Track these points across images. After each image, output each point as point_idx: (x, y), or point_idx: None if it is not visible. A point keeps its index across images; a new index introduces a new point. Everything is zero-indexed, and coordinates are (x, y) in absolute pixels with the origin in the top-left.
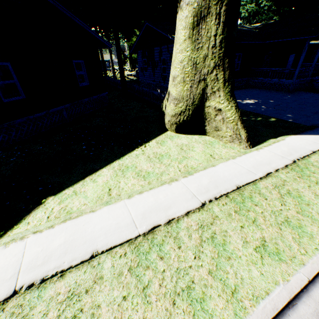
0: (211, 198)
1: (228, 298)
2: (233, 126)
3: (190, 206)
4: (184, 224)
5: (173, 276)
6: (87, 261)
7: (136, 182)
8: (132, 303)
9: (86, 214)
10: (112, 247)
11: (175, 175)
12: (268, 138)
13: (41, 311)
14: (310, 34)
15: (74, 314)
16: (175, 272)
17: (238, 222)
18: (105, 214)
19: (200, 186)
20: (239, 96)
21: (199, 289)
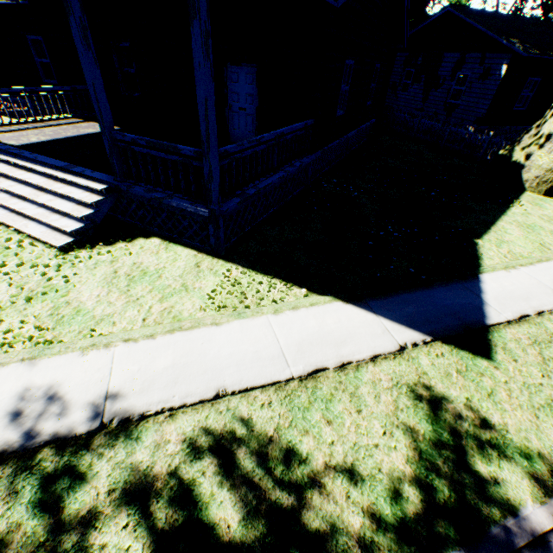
0: None
1: None
2: None
3: None
4: None
5: None
6: None
7: None
8: None
9: None
10: None
11: None
12: None
13: None
14: None
15: None
16: None
17: None
18: None
19: None
20: None
21: None
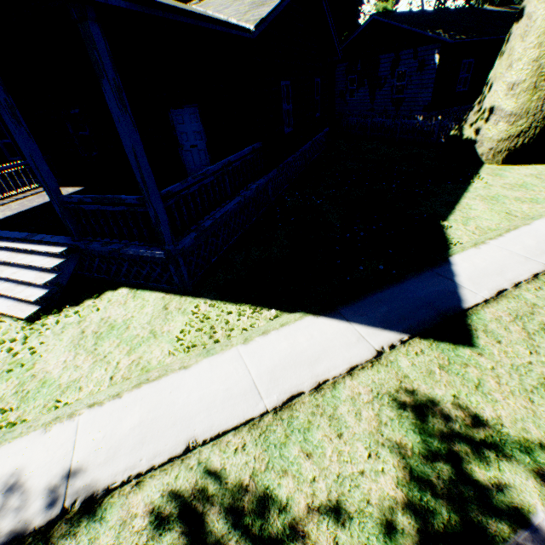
0: None
1: None
2: None
3: None
4: None
5: None
6: None
7: (529, 206)
8: None
9: (522, 226)
10: None
11: None
12: None
13: None
14: None
15: None
16: None
17: None
18: None
19: None
20: None
21: None
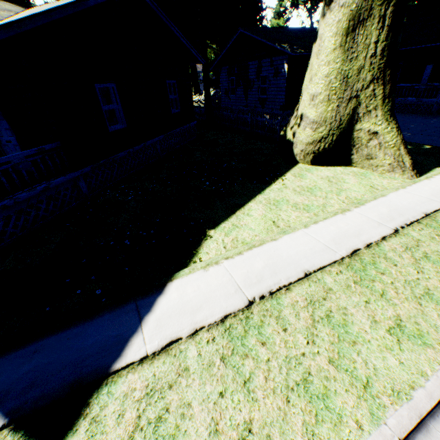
0: (401, 225)
1: None
2: (394, 152)
3: (382, 232)
4: (386, 247)
5: (404, 286)
6: (305, 278)
7: (299, 214)
8: (377, 305)
9: (269, 242)
10: (321, 267)
11: (341, 207)
12: (432, 167)
13: (290, 313)
14: None
15: (325, 314)
16: (404, 283)
17: None
18: (290, 242)
19: (380, 214)
20: None
21: (438, 294)
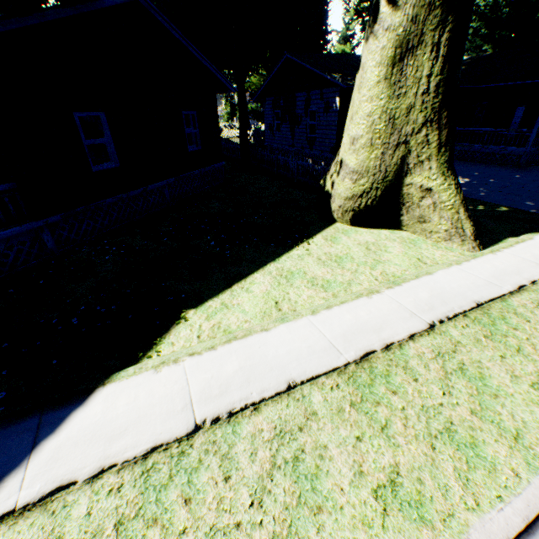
0: (441, 317)
1: (510, 444)
2: (451, 215)
3: (412, 328)
4: (411, 351)
5: (419, 415)
6: (286, 393)
7: (313, 293)
8: (372, 445)
9: (257, 333)
10: (314, 377)
11: (371, 286)
12: (504, 236)
13: (246, 449)
14: None
15: (293, 454)
16: (420, 410)
17: (494, 350)
18: (285, 334)
19: (417, 301)
20: None
21: (463, 432)
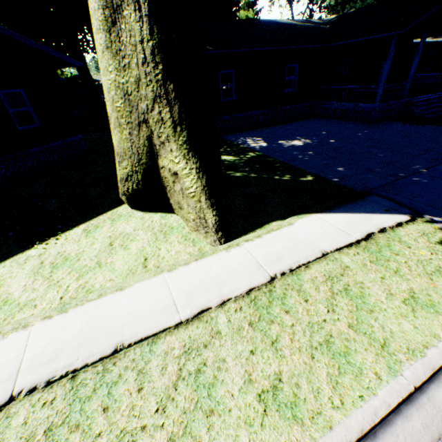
0: (42, 380)
1: None
2: (195, 203)
3: None
4: None
5: None
6: None
7: None
8: None
9: None
10: None
11: (44, 310)
12: (272, 219)
13: None
14: (395, 28)
15: None
16: None
17: None
18: None
19: (51, 343)
20: (289, 134)
21: None
